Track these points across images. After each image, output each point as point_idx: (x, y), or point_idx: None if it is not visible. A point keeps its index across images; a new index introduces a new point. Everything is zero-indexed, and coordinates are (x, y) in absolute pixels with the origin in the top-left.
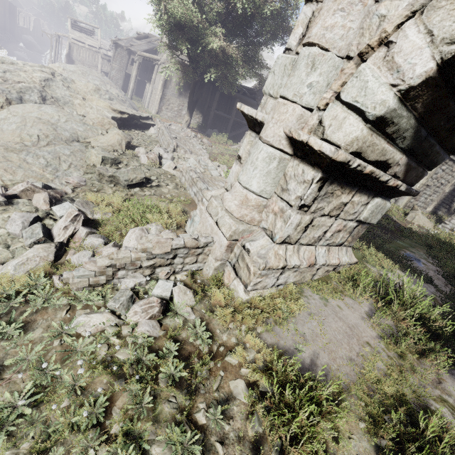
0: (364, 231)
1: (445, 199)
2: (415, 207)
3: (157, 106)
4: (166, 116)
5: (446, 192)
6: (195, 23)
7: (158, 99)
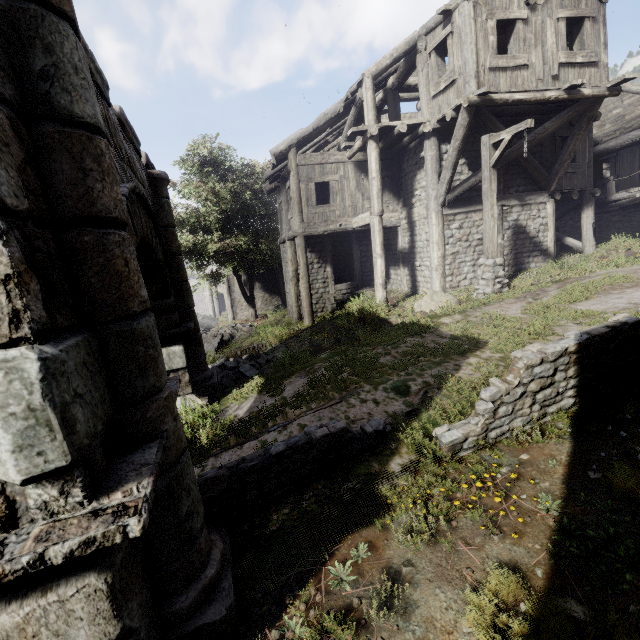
0: (188, 376)
1: (516, 248)
2: (424, 291)
3: (230, 312)
4: (244, 316)
5: (500, 242)
6: (190, 244)
7: (229, 306)
